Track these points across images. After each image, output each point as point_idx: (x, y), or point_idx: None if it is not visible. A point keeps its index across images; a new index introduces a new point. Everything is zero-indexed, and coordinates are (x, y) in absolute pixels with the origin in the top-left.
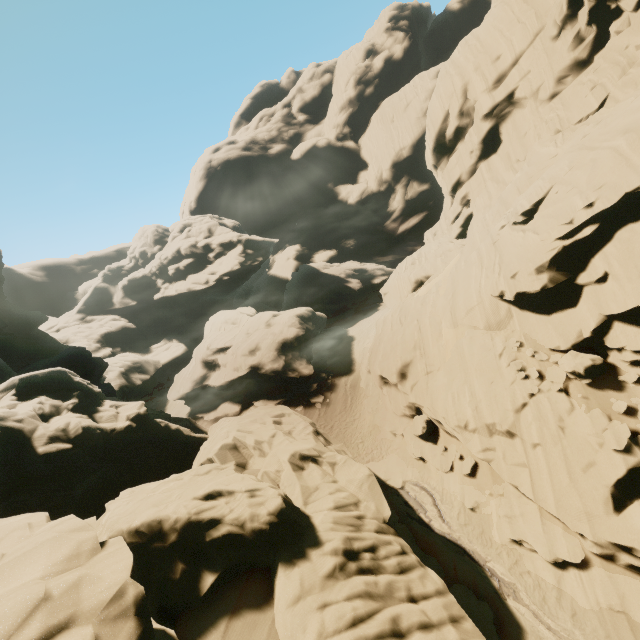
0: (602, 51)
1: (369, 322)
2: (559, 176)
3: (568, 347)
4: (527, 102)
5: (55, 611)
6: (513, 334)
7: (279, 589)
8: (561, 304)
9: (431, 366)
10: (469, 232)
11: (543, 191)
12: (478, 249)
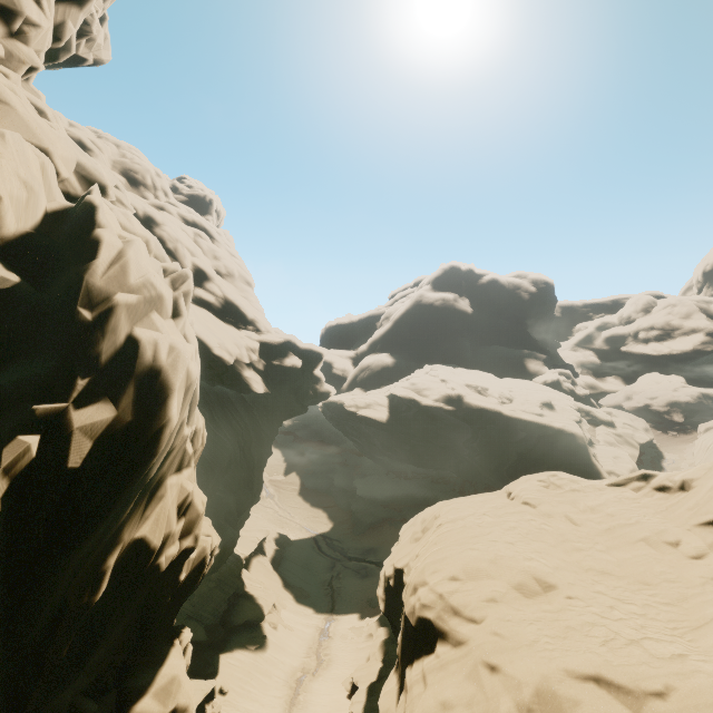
0: None
1: None
2: None
3: None
4: None
5: (569, 400)
6: None
7: (599, 426)
8: None
9: None
10: None
11: None
12: None
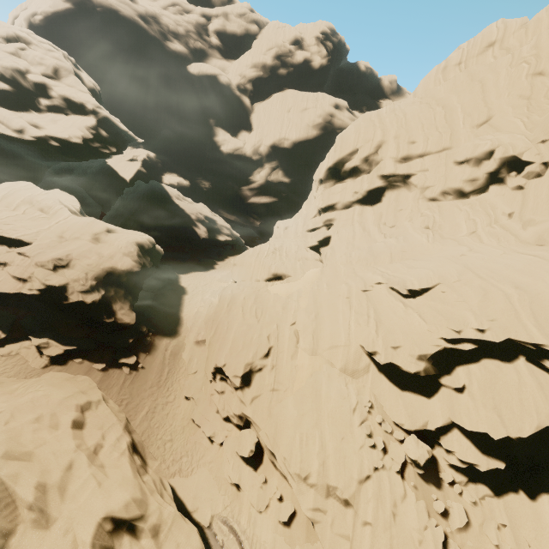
0: (480, 197)
1: (205, 279)
2: (450, 280)
3: (411, 429)
4: (415, 189)
5: None
6: (365, 389)
7: None
8: (417, 388)
9: (279, 384)
10: (331, 256)
11: (433, 283)
12: (350, 287)
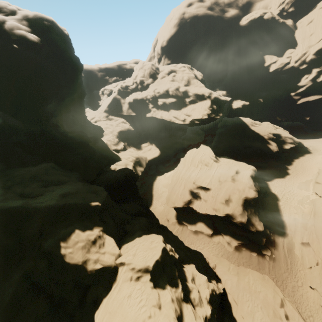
0: None
1: (286, 186)
2: None
3: None
4: None
5: None
6: None
7: None
8: None
9: None
10: None
11: None
12: None
